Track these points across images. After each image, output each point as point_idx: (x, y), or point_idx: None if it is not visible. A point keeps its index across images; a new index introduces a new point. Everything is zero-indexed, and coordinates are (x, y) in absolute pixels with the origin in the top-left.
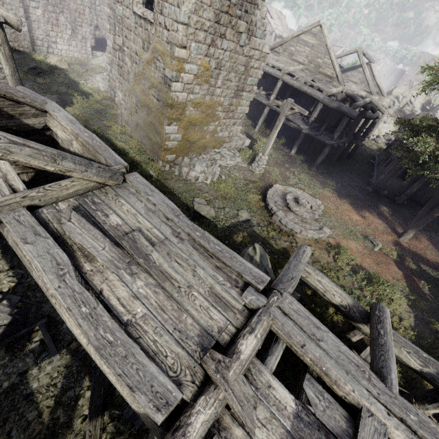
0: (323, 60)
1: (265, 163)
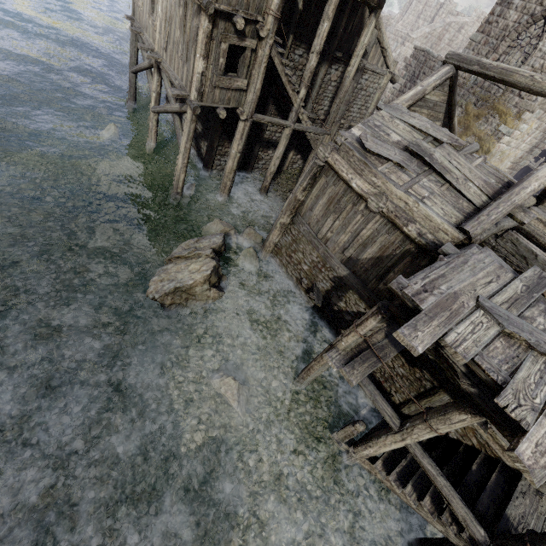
0: None
1: None
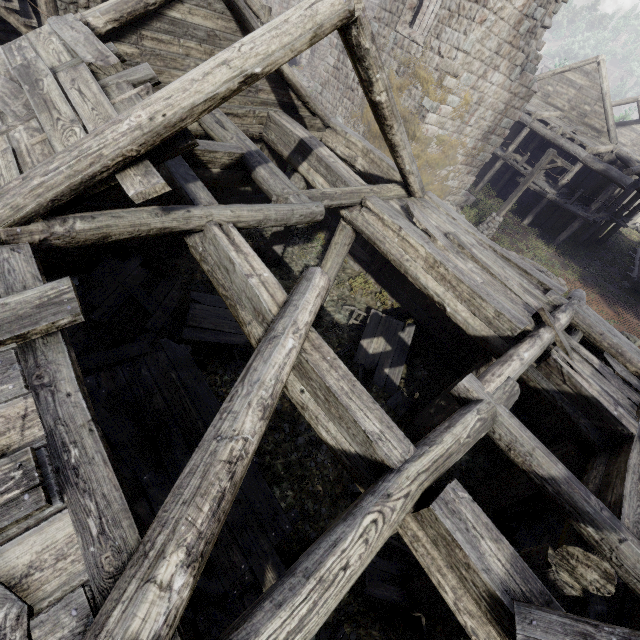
0: (592, 108)
1: (497, 226)
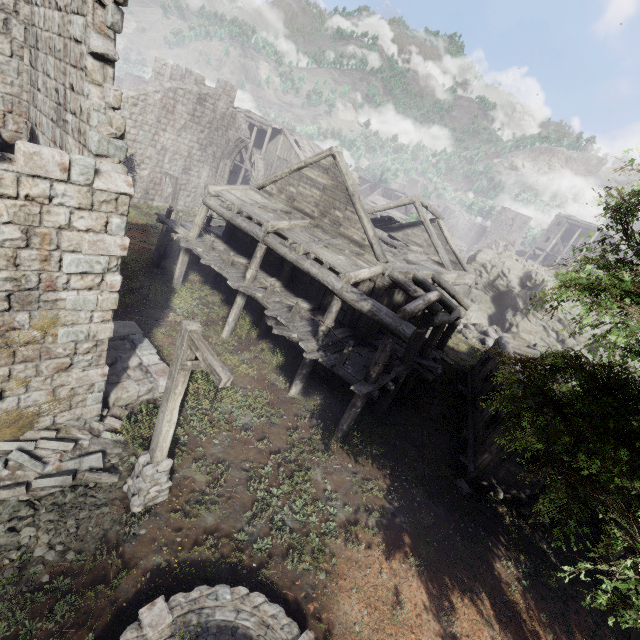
0: (344, 214)
1: (162, 480)
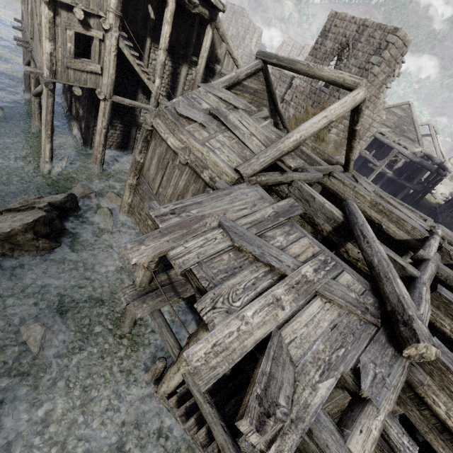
0: (408, 128)
1: None
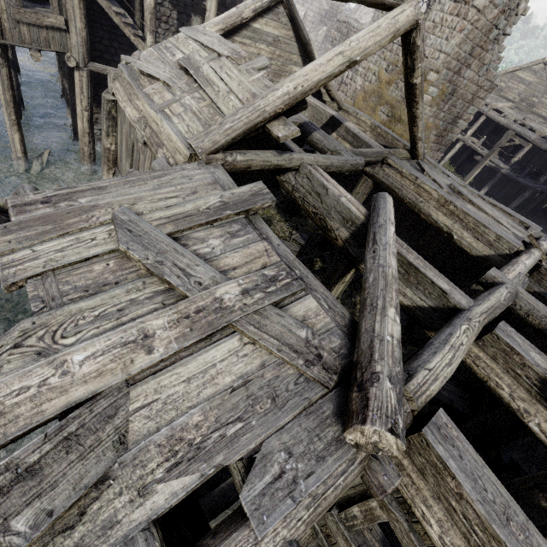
0: (539, 100)
1: None
